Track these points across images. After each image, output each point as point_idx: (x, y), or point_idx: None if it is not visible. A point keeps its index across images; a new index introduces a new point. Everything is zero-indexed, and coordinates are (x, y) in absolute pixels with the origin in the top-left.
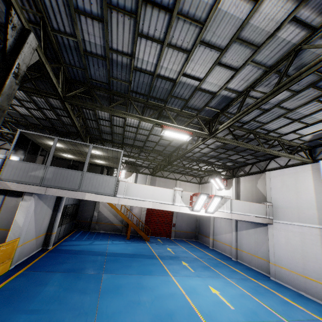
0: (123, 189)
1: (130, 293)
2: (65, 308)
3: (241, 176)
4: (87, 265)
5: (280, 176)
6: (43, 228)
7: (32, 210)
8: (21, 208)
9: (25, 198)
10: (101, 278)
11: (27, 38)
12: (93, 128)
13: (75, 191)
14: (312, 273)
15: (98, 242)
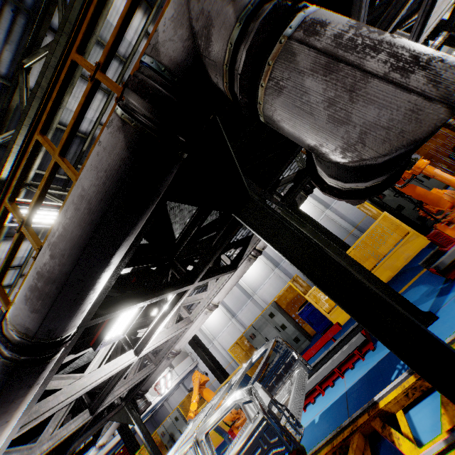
0: None
1: None
2: None
3: None
4: None
5: None
6: None
7: None
8: None
9: None
10: None
11: None
12: None
13: None
14: (223, 366)
15: None
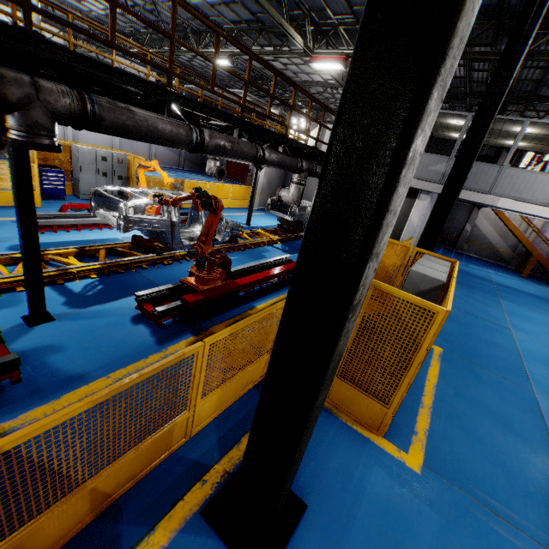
0: None
1: (545, 328)
2: (473, 307)
3: None
4: (475, 285)
5: None
6: (420, 232)
7: (425, 210)
8: (416, 207)
9: (421, 197)
10: (500, 302)
11: (543, 9)
12: (526, 81)
13: (483, 194)
14: None
15: (474, 267)
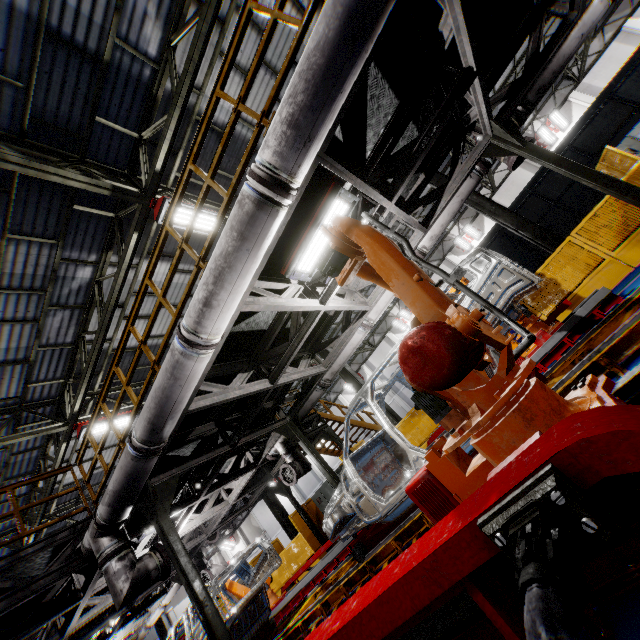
0: (175, 615)
1: None
2: None
3: (240, 524)
4: None
5: (258, 510)
6: None
7: None
8: None
9: None
10: None
11: None
12: None
13: None
14: None
15: None
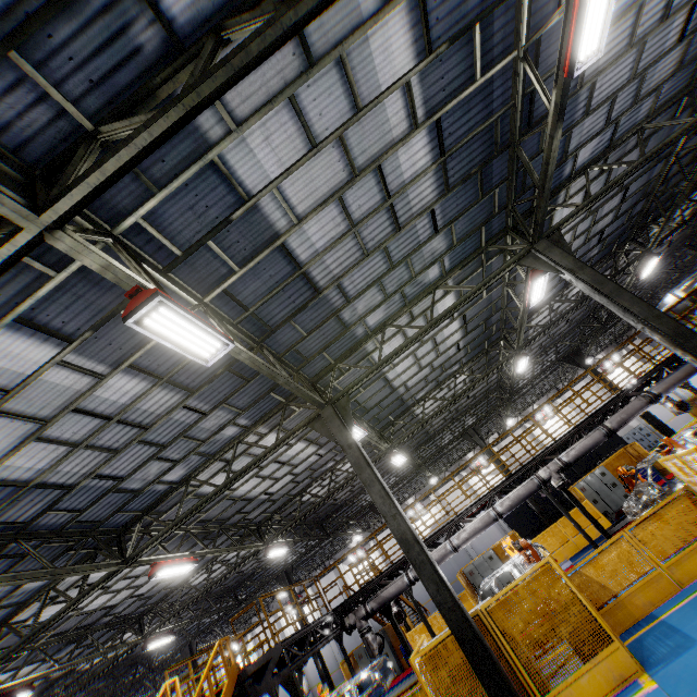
0: None
1: None
2: None
3: None
4: None
5: None
6: None
7: None
8: None
9: None
10: None
11: None
12: None
13: None
14: None
15: None
